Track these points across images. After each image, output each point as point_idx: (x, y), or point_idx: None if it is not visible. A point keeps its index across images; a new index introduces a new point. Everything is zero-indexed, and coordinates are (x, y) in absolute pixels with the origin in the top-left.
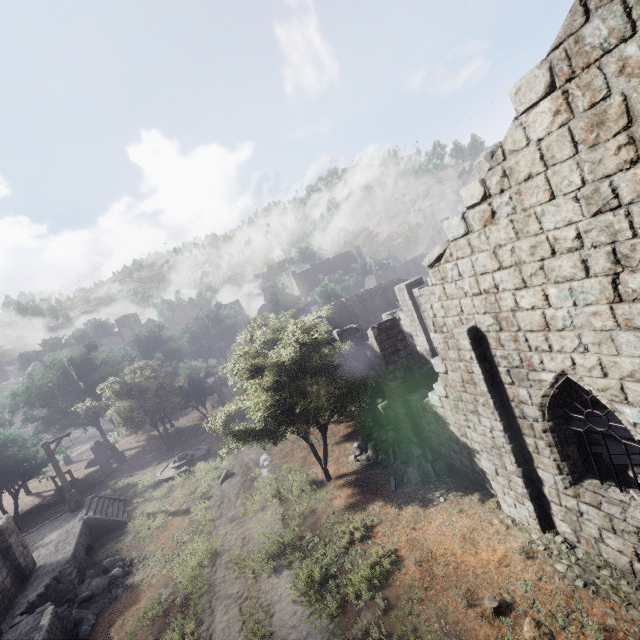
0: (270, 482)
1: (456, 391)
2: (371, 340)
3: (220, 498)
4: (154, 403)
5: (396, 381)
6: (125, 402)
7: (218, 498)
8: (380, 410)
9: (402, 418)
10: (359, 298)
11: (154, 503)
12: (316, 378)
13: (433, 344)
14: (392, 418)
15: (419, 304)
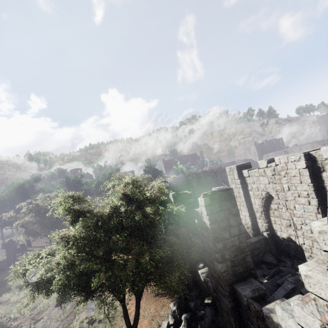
0: None
1: None
2: (201, 208)
3: (43, 327)
4: (51, 221)
5: (224, 263)
6: (28, 217)
7: (42, 326)
8: (200, 276)
9: (224, 308)
10: (197, 175)
11: (6, 307)
12: (134, 239)
13: (254, 220)
14: (211, 292)
15: (246, 183)
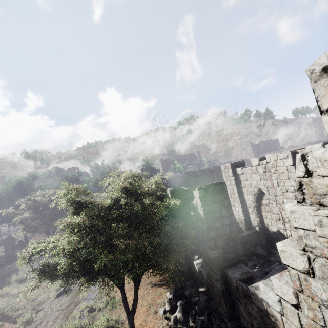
0: (79, 319)
1: (325, 311)
2: (196, 200)
3: (44, 315)
4: (49, 218)
5: (216, 250)
6: (28, 213)
7: (43, 315)
8: (195, 267)
9: (216, 291)
10: (194, 174)
11: (7, 299)
12: (134, 229)
13: (247, 215)
14: (205, 280)
15: (240, 180)
